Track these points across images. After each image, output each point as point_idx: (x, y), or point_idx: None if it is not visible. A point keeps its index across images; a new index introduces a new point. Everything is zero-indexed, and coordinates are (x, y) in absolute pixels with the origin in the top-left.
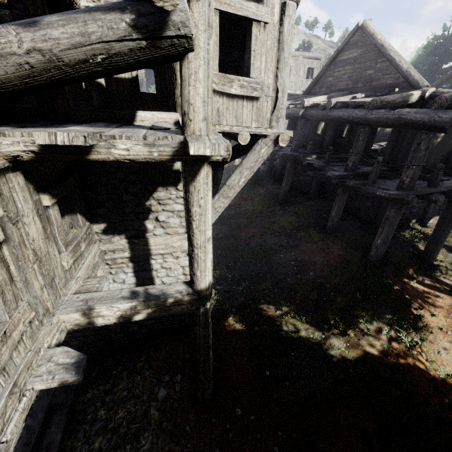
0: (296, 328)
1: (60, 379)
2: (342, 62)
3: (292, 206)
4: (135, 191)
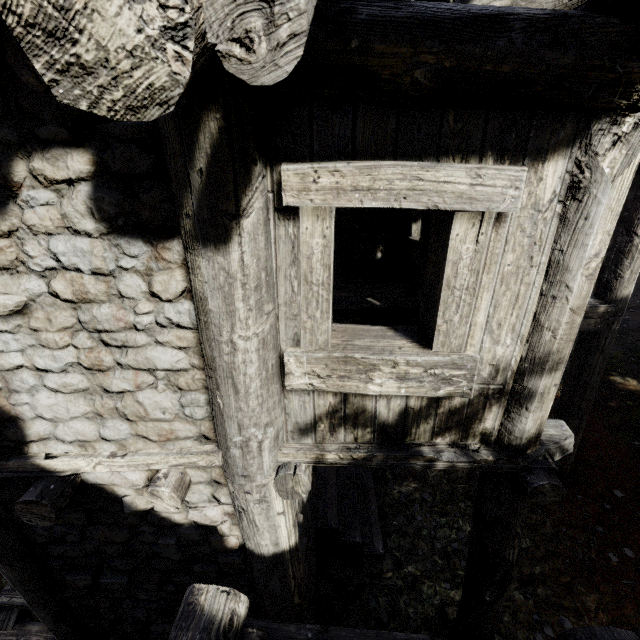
0: None
1: None
2: None
3: None
4: None
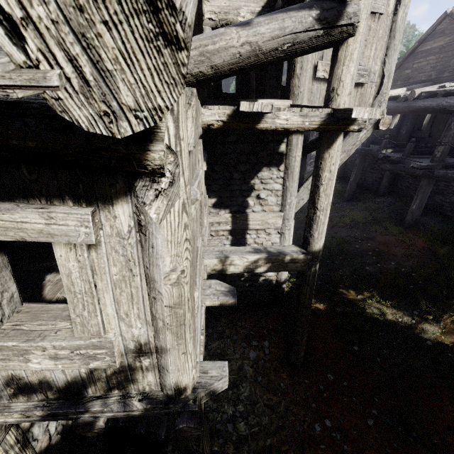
0: (382, 311)
1: (223, 299)
2: (424, 53)
3: (360, 202)
4: (244, 170)
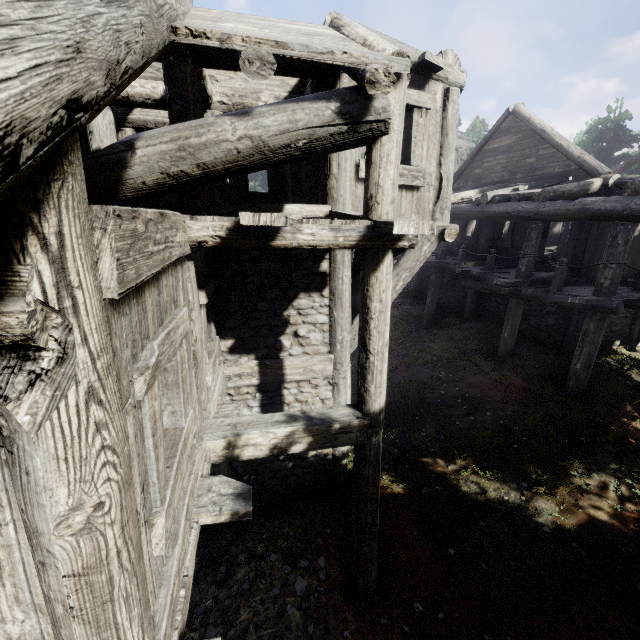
0: (482, 487)
1: (229, 511)
2: (492, 151)
3: (442, 330)
4: (272, 297)
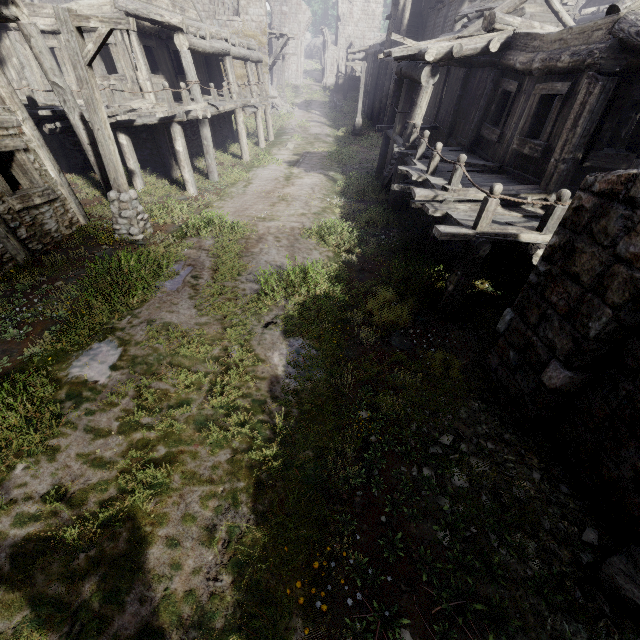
0: None
1: None
2: None
3: None
4: None
